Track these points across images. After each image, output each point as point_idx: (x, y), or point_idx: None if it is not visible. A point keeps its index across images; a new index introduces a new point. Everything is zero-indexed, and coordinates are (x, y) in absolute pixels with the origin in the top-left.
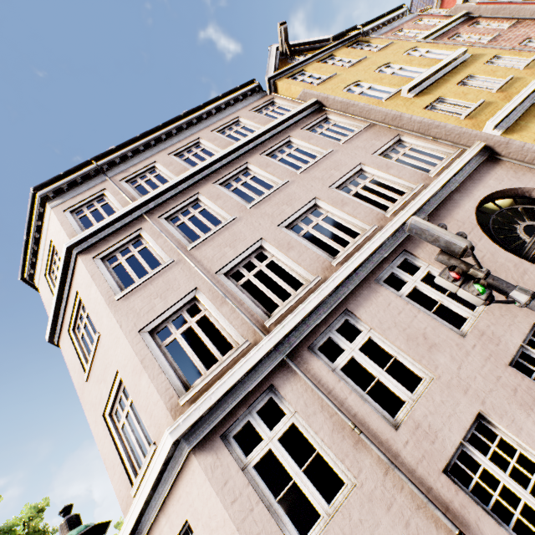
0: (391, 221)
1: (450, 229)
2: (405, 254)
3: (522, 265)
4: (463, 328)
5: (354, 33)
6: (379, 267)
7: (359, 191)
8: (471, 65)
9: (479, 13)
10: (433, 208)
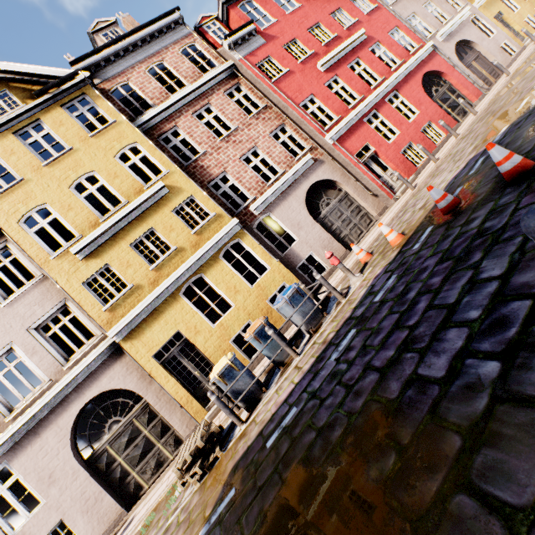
0: None
1: (50, 436)
2: (6, 462)
3: (78, 472)
4: (17, 529)
5: (79, 79)
6: None
7: (1, 378)
8: (161, 210)
9: (243, 72)
10: (43, 415)
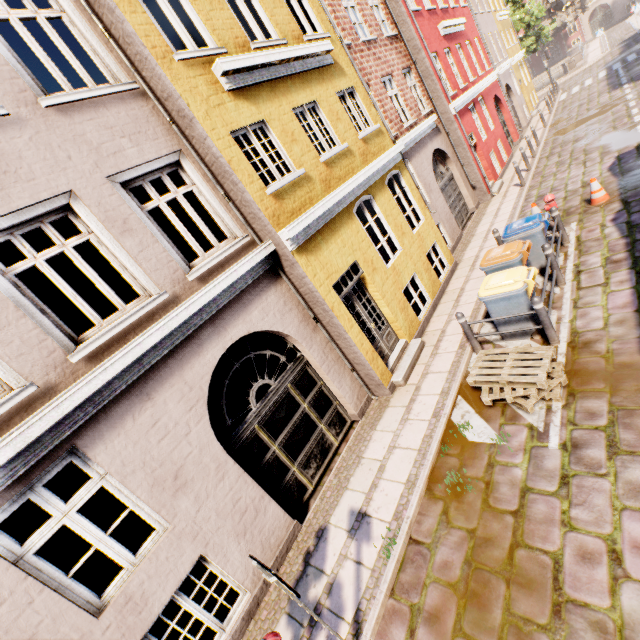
0: (63, 395)
1: (170, 400)
2: (73, 452)
3: (225, 466)
4: (108, 594)
5: None
6: (0, 496)
7: (42, 266)
8: (325, 83)
9: None
10: (160, 357)
